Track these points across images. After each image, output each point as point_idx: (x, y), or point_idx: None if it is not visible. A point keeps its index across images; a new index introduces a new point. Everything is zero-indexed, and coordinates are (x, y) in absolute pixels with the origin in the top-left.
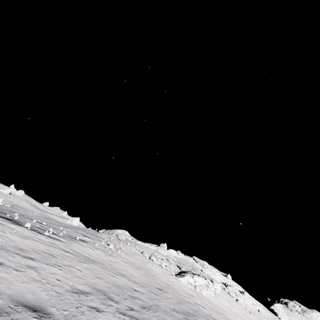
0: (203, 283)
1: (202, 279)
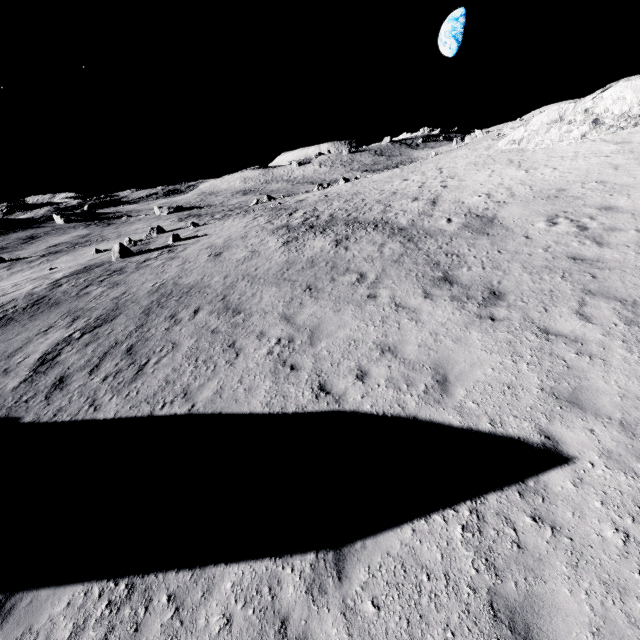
0: (542, 122)
1: (547, 113)
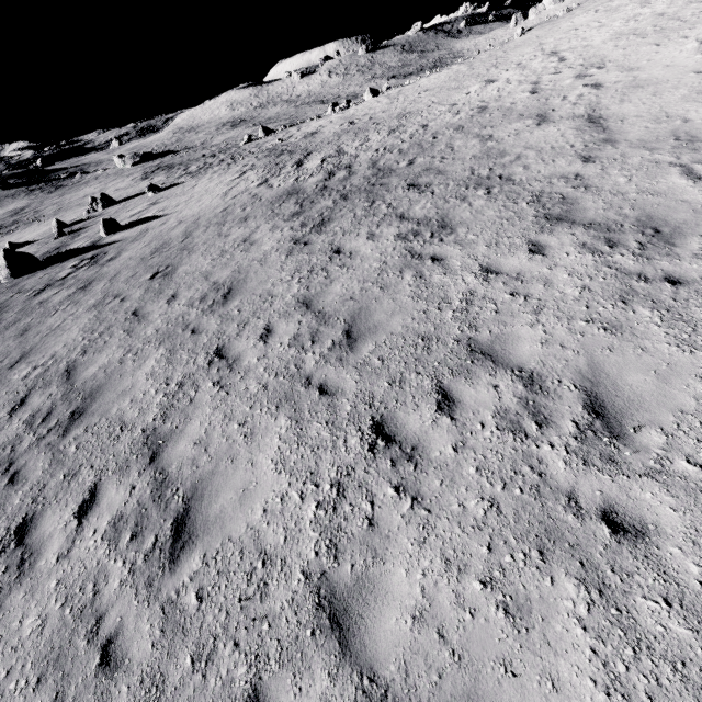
0: None
1: None
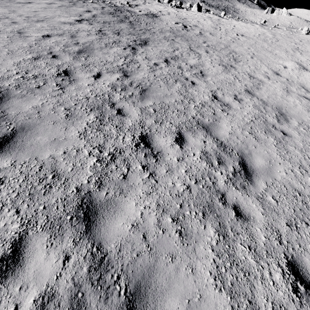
0: None
1: None
